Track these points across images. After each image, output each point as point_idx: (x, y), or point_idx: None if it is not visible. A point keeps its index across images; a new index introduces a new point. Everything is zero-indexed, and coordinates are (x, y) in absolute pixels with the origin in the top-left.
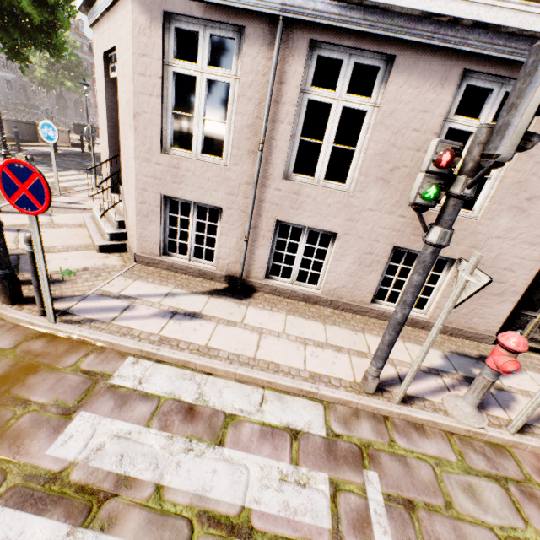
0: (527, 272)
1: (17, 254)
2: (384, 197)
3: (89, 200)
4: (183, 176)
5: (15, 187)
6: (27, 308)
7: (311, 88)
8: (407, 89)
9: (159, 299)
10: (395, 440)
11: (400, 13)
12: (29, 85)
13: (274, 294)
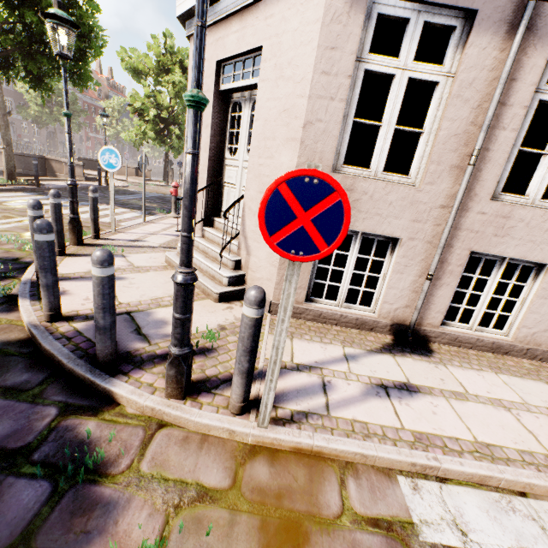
0: None
1: (125, 312)
2: None
3: (148, 236)
4: (356, 201)
5: (287, 217)
6: (205, 402)
7: (546, 86)
8: None
9: (345, 365)
10: None
11: None
12: (20, 122)
13: (452, 345)
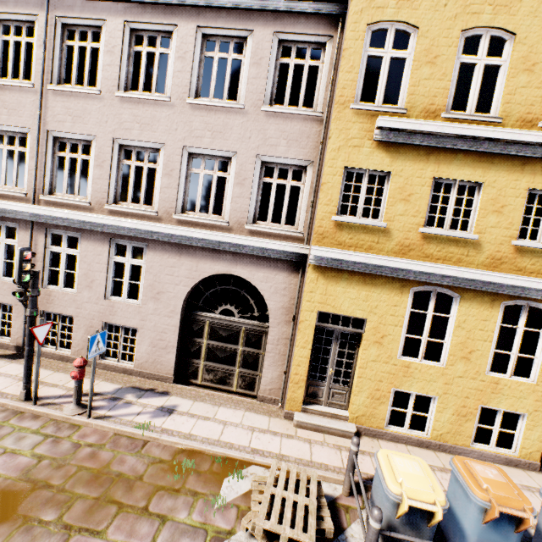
0: (174, 333)
1: None
2: (92, 295)
3: None
4: None
5: None
6: None
7: (51, 246)
8: (90, 246)
9: None
10: (10, 420)
11: (77, 219)
12: None
13: (44, 357)
